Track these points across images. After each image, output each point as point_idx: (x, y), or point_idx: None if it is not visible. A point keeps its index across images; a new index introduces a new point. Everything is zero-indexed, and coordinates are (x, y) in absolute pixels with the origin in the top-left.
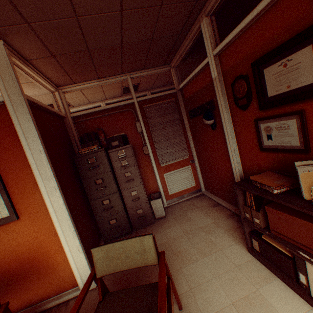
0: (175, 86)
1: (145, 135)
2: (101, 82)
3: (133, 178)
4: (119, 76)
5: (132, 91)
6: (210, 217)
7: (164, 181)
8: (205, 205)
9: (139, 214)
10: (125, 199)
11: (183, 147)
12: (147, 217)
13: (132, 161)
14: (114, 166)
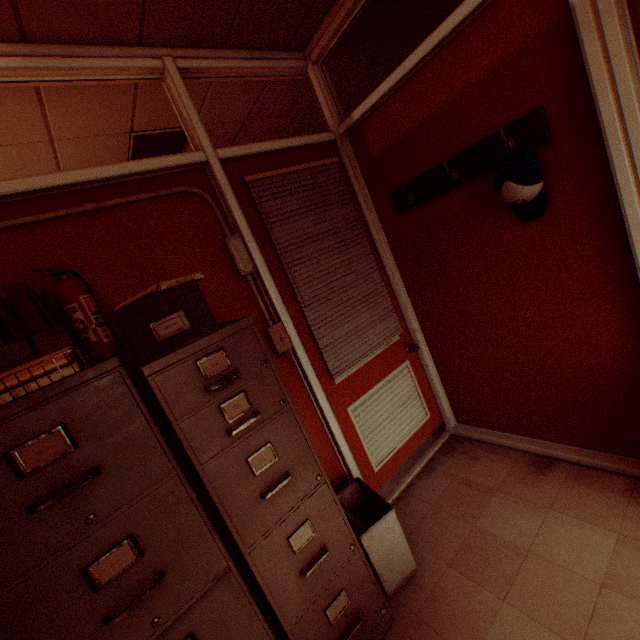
0: (331, 122)
1: (270, 284)
2: (42, 61)
3: (285, 468)
4: (128, 50)
5: (192, 118)
6: (582, 520)
7: (353, 431)
8: (507, 473)
9: (338, 623)
10: (268, 585)
11: (383, 308)
12: (367, 616)
13: (269, 392)
14: (190, 440)
